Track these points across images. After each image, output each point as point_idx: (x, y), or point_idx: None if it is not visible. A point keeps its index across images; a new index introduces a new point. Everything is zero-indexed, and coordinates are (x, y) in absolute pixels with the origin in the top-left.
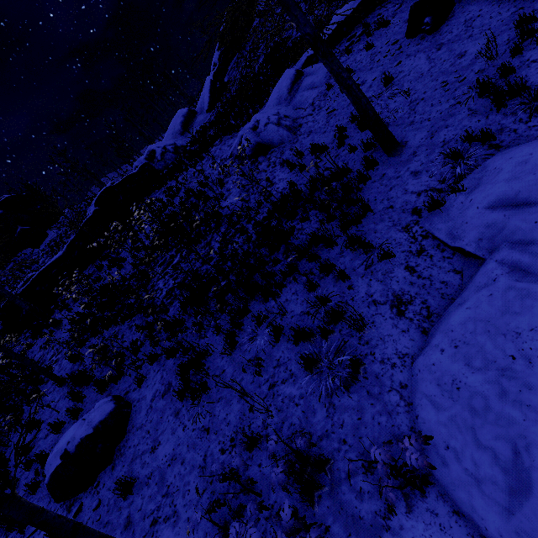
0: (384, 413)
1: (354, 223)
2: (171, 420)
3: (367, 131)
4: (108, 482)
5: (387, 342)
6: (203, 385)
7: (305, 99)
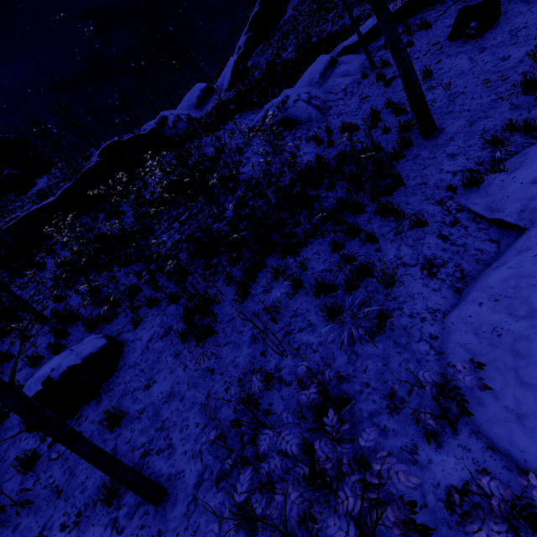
0: (412, 360)
1: (385, 193)
2: (170, 361)
3: (402, 117)
4: (91, 415)
5: (416, 299)
6: (211, 328)
7: (337, 85)
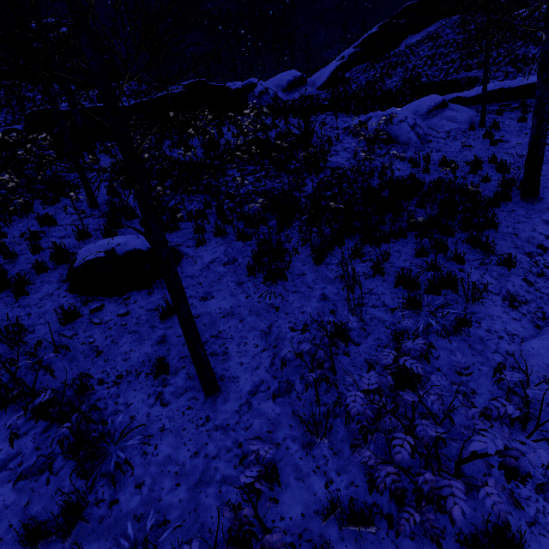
0: (486, 364)
1: (478, 228)
2: (232, 286)
3: (503, 175)
4: (141, 301)
5: (495, 320)
6: (283, 273)
7: (442, 125)
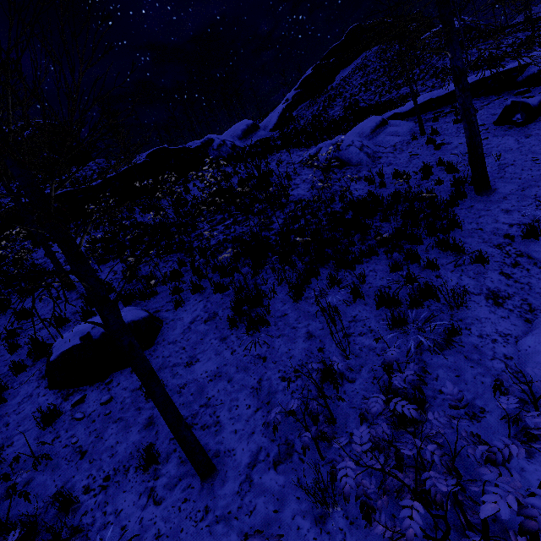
0: (488, 375)
1: (443, 231)
2: (216, 343)
3: (454, 174)
4: (124, 382)
5: (484, 322)
6: (264, 319)
7: (387, 141)
